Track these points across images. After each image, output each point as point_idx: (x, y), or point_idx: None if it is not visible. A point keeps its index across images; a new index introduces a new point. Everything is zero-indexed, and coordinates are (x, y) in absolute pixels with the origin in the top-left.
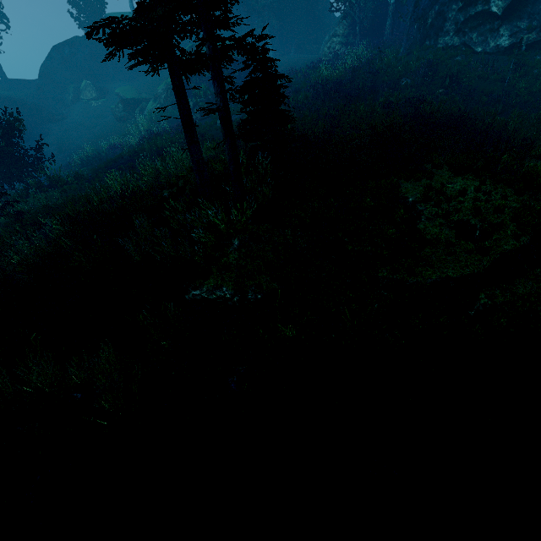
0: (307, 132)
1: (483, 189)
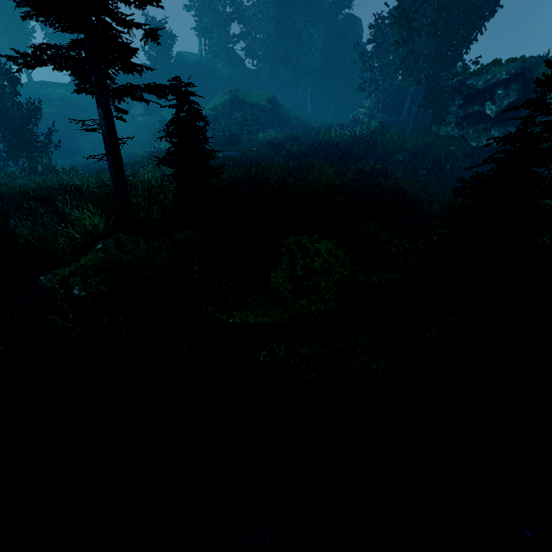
0: (258, 175)
1: (337, 254)
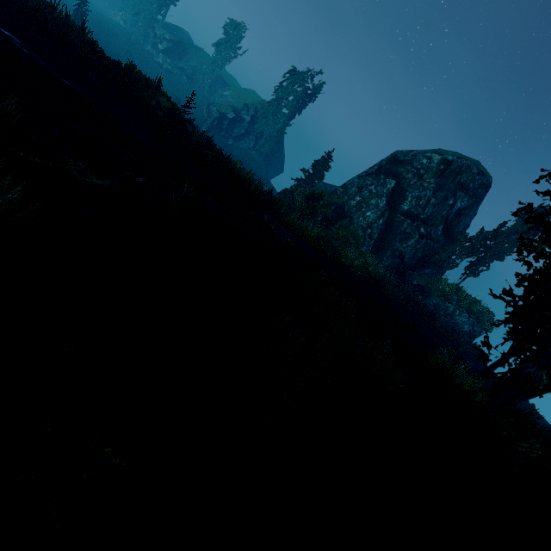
0: None
1: None
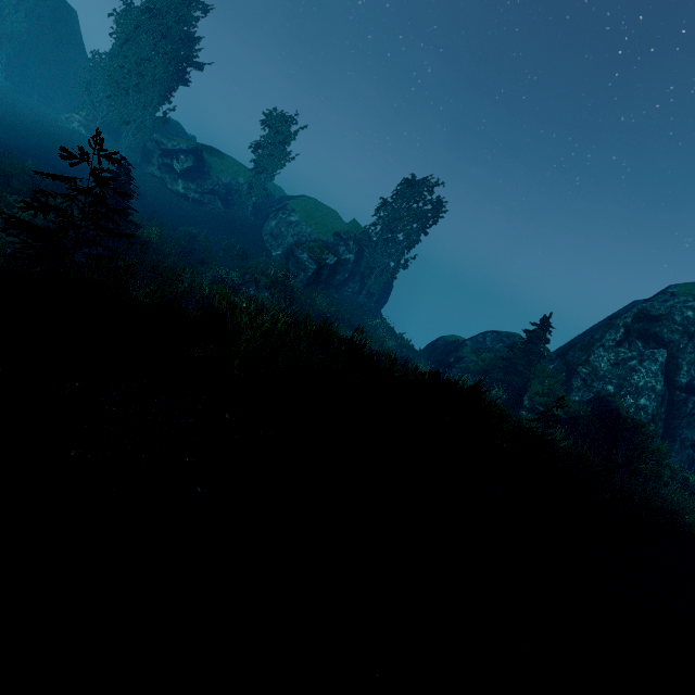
0: None
1: None
